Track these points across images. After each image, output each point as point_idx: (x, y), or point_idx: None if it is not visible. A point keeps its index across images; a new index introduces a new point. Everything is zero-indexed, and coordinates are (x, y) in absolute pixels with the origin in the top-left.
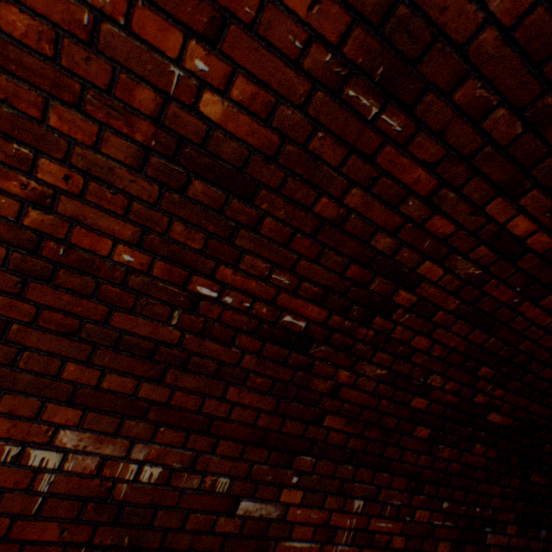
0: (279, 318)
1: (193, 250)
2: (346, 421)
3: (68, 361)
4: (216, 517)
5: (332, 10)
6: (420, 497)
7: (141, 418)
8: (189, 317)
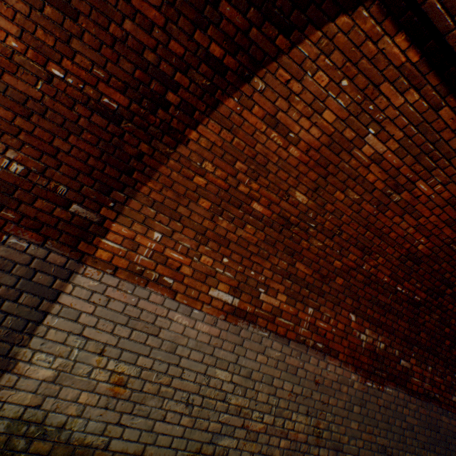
0: (413, 297)
1: (400, 277)
2: (425, 335)
3: (367, 308)
4: (395, 364)
5: (453, 234)
6: (447, 370)
7: (379, 327)
8: (393, 296)
